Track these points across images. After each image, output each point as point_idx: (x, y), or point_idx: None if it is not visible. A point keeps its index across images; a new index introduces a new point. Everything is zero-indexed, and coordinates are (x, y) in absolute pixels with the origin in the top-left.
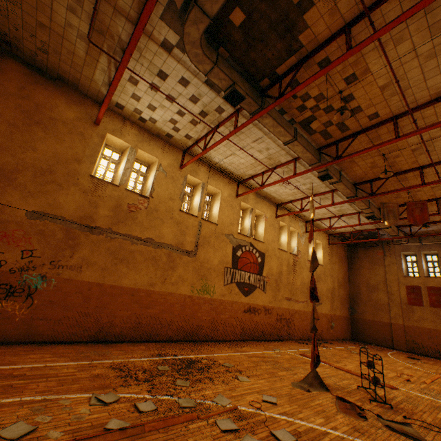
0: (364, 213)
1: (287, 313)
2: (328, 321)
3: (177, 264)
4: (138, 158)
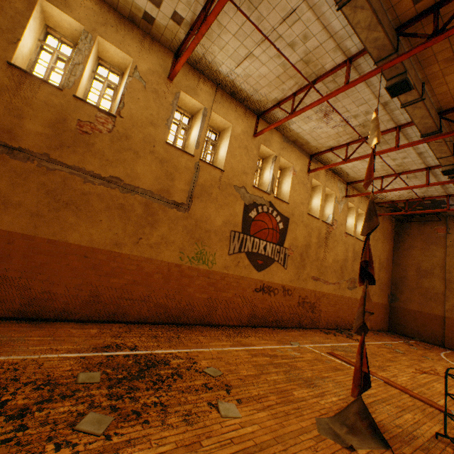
0: (441, 165)
1: (312, 296)
2: None
3: (159, 219)
4: (103, 57)
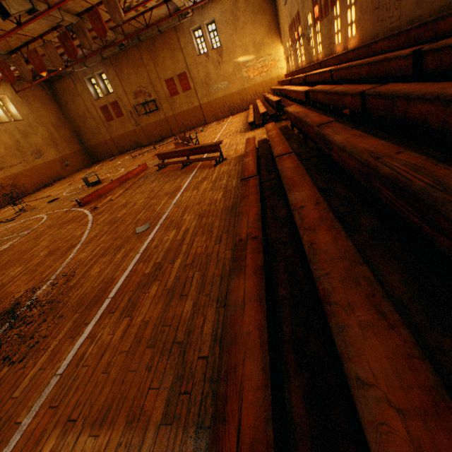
0: None
1: (9, 180)
2: (61, 163)
3: None
4: None
